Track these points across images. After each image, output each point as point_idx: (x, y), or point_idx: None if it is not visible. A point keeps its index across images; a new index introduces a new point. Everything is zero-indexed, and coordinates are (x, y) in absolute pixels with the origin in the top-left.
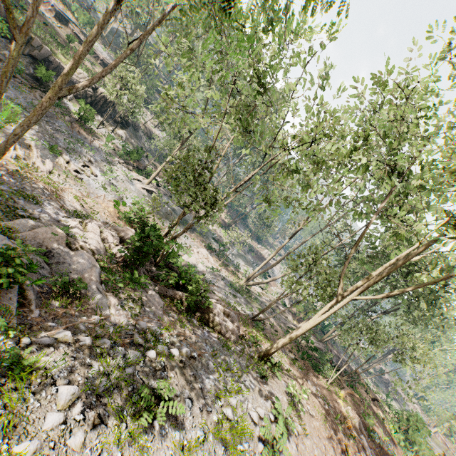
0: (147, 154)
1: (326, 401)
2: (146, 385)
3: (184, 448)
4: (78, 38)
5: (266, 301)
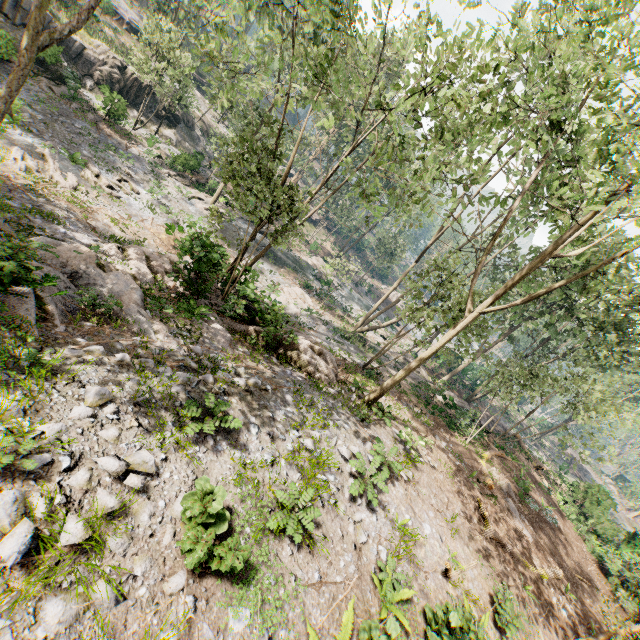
0: (209, 163)
1: (460, 458)
2: (199, 405)
3: (246, 466)
4: None
5: (389, 353)
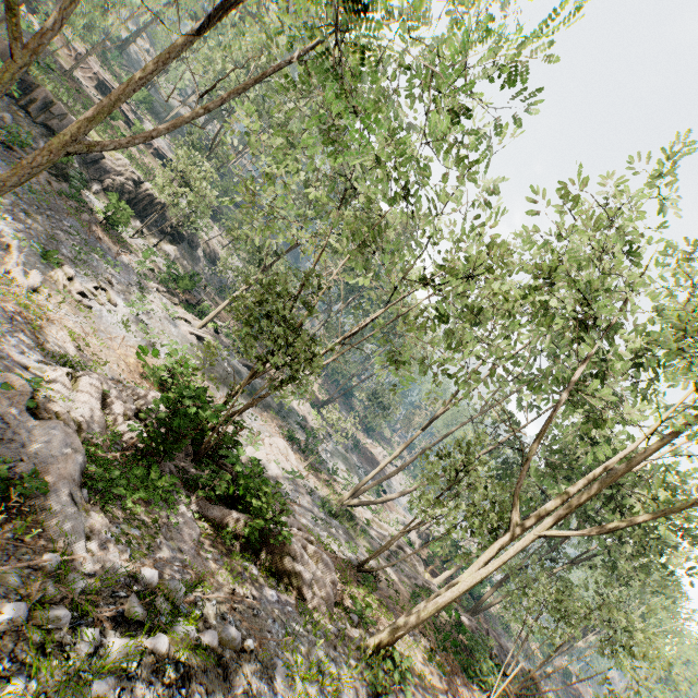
0: (205, 285)
1: None
2: None
3: None
4: (126, 117)
5: (380, 536)
